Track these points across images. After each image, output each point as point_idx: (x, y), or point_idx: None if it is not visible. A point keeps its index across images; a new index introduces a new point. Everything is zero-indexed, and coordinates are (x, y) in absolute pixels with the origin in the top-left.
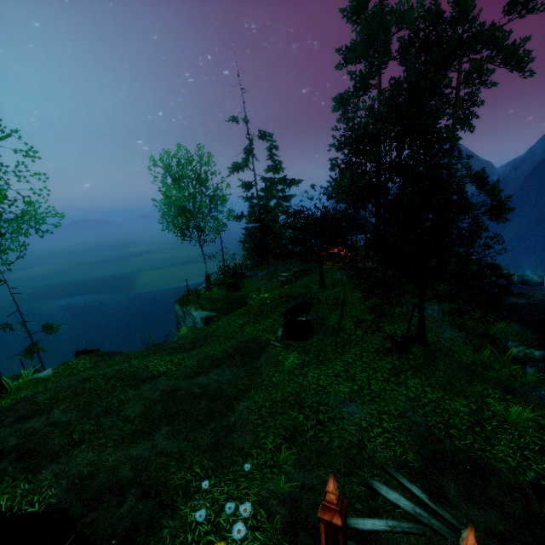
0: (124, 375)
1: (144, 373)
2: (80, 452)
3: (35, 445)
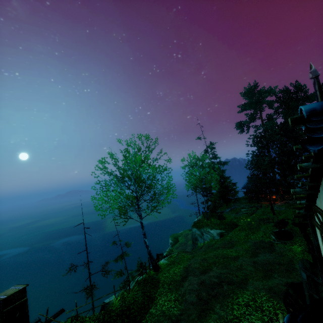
0: (221, 256)
1: (229, 255)
2: (252, 281)
3: (228, 280)
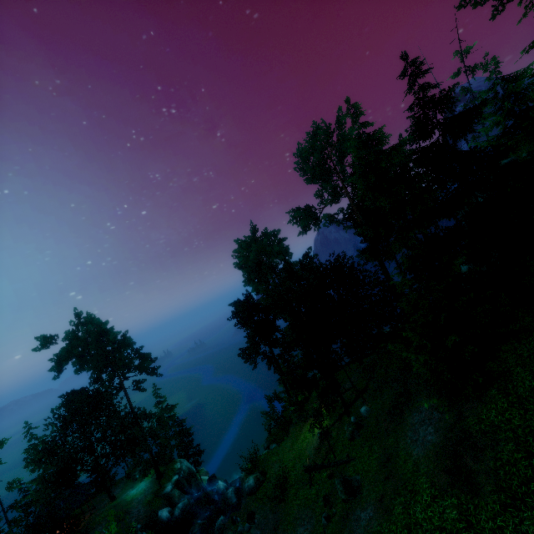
0: None
1: None
2: None
3: None
